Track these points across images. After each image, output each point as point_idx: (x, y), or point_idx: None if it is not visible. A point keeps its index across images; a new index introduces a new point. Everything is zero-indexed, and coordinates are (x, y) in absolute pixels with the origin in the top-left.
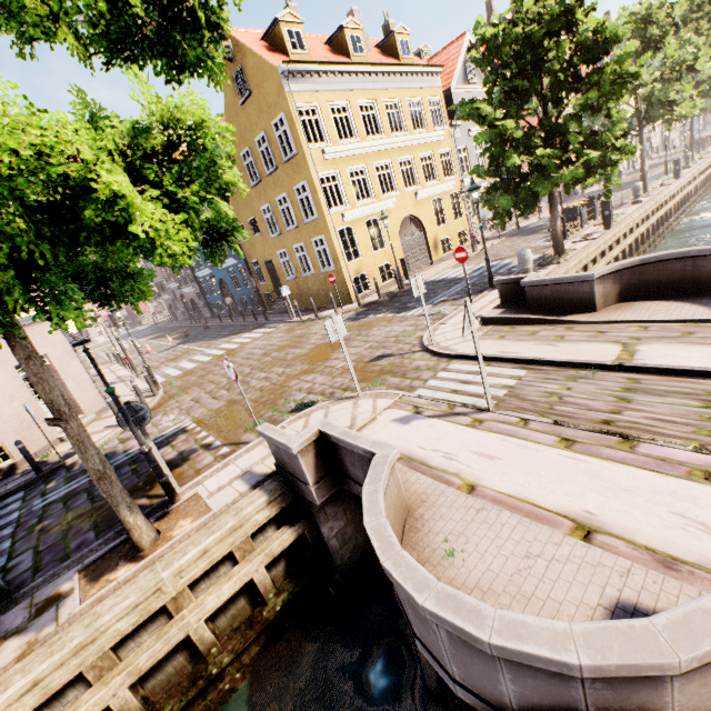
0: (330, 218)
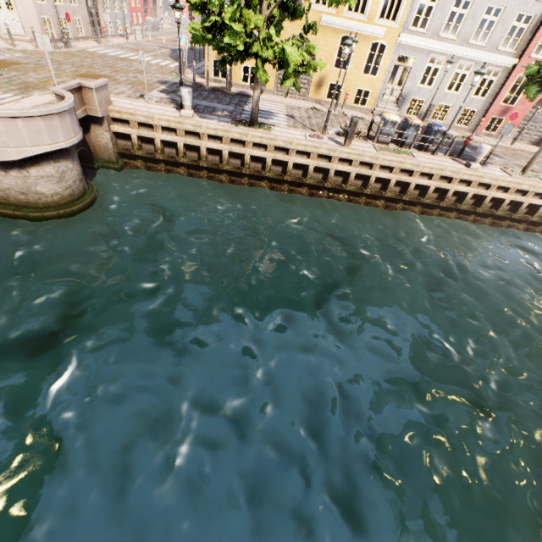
0: None
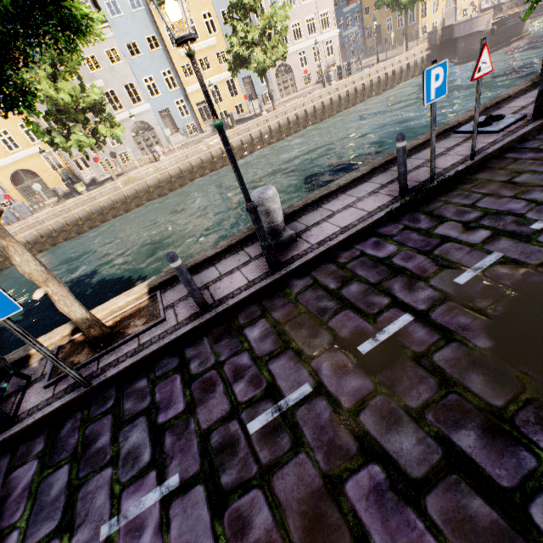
0: None
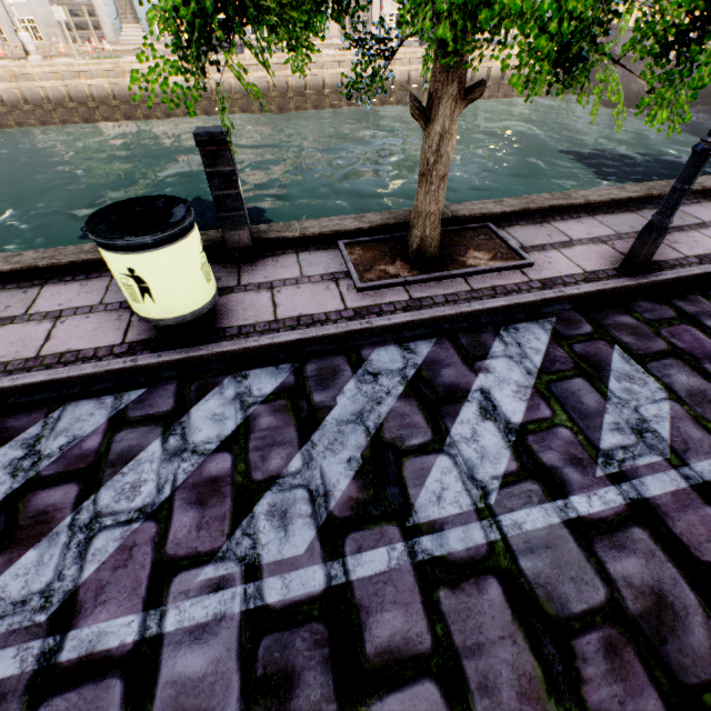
0: None
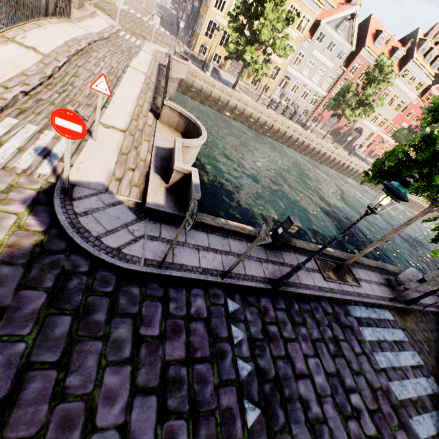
0: (211, 11)
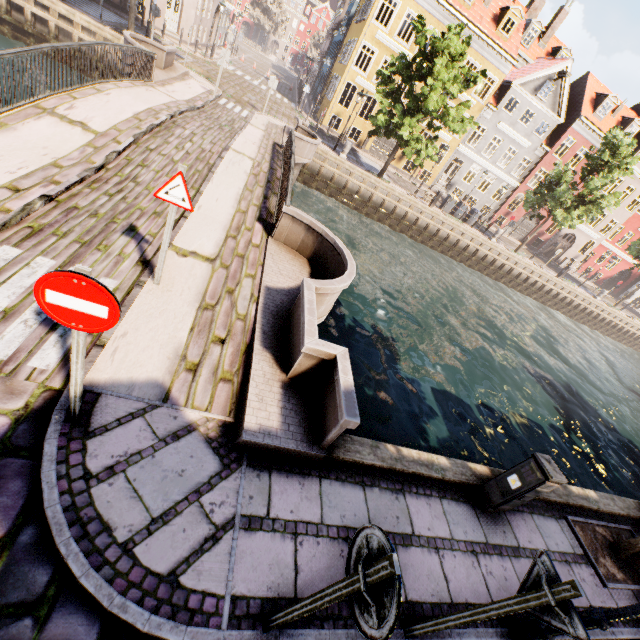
0: (349, 70)
